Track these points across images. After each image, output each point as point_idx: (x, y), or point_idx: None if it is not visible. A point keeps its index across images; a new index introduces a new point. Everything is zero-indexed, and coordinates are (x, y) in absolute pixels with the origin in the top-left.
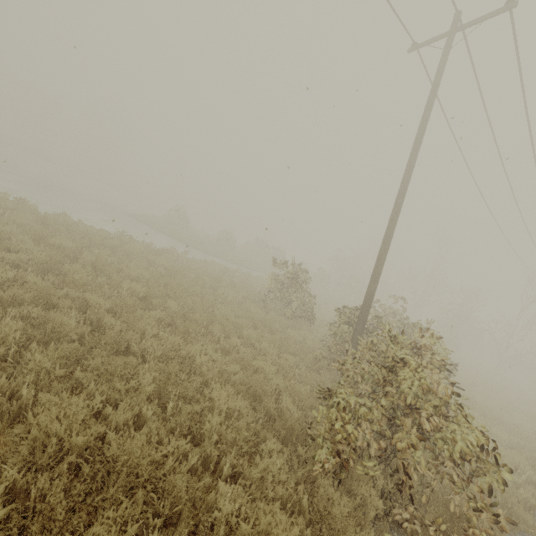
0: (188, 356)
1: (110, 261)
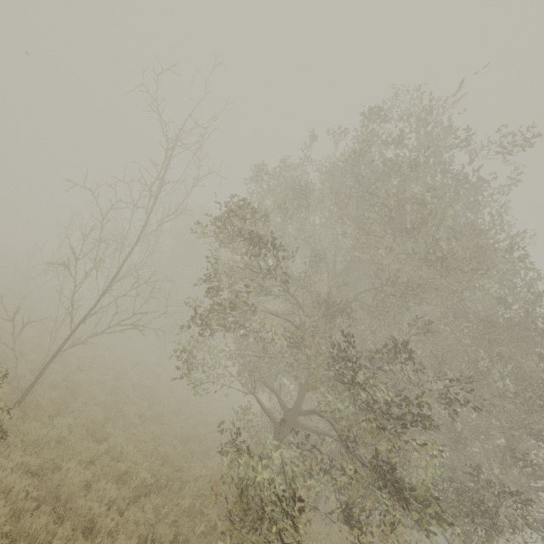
0: None
1: None
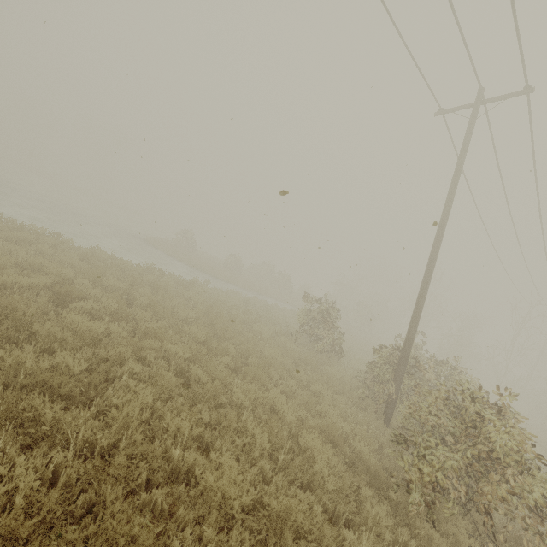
0: (266, 404)
1: (155, 300)
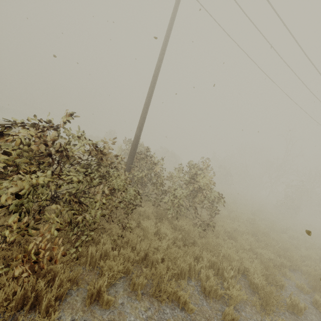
0: None
1: None
